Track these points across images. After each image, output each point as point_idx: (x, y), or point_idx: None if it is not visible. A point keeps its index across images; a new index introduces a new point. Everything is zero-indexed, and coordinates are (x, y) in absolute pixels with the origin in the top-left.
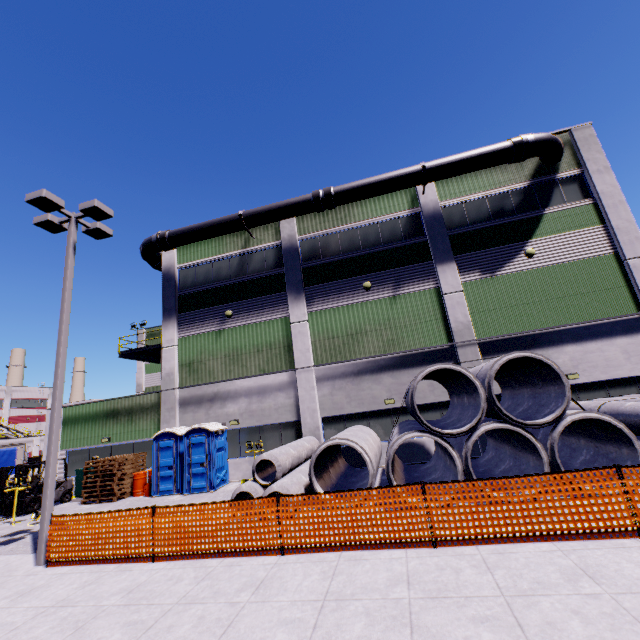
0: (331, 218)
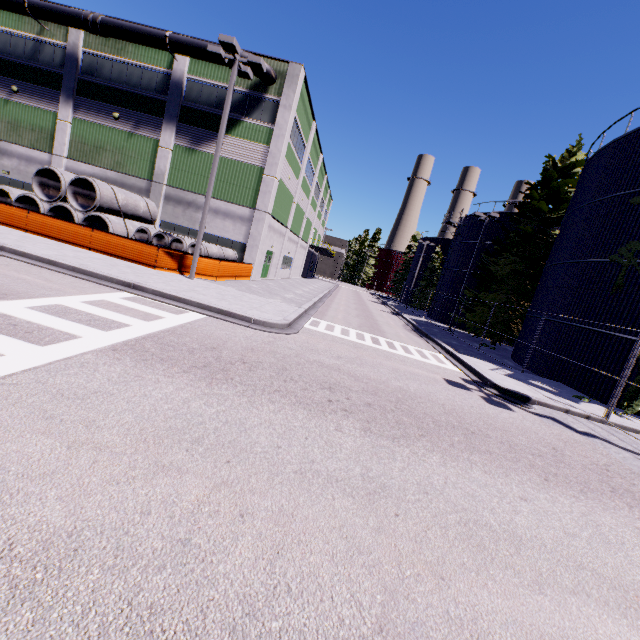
0: (111, 45)
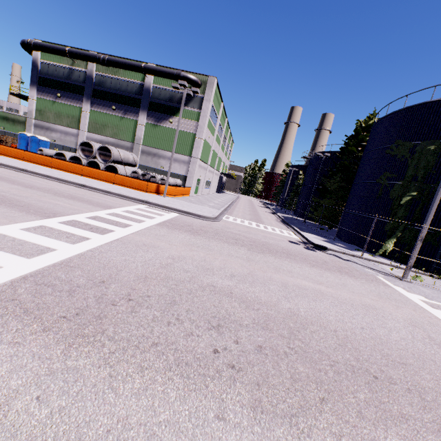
0: (111, 70)
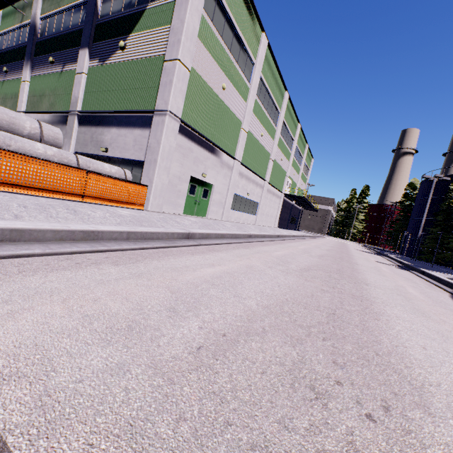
0: (55, 1)
